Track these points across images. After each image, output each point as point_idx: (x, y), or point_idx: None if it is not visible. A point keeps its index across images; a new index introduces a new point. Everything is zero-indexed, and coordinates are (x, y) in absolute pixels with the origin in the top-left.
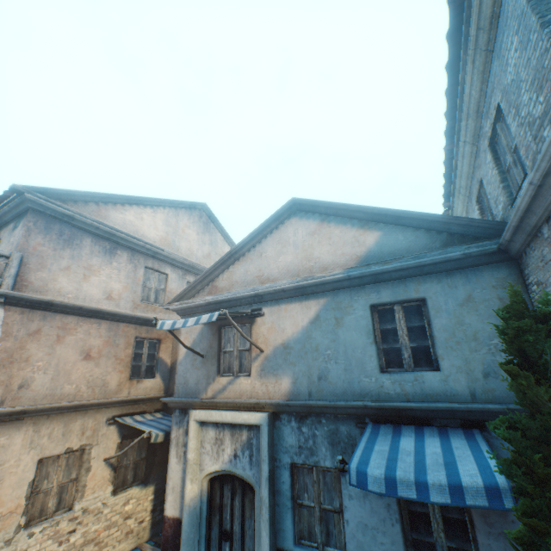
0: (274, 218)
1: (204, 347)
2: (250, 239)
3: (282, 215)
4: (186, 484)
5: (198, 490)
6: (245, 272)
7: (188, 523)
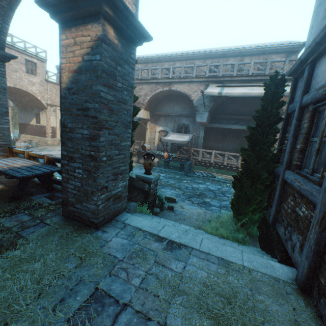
0: None
1: None
2: None
3: None
4: None
5: None
6: None
7: None
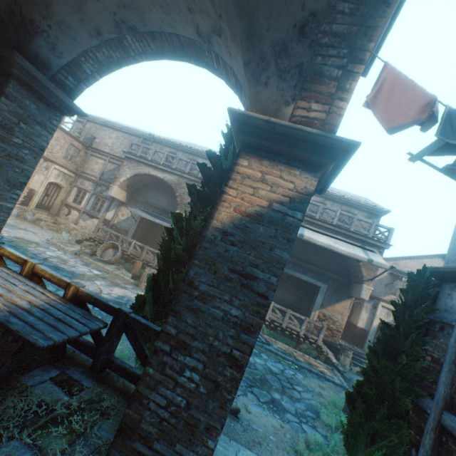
0: (434, 255)
1: (386, 282)
2: (420, 256)
3: (436, 255)
4: (373, 321)
5: (376, 324)
6: (412, 266)
7: (372, 331)
